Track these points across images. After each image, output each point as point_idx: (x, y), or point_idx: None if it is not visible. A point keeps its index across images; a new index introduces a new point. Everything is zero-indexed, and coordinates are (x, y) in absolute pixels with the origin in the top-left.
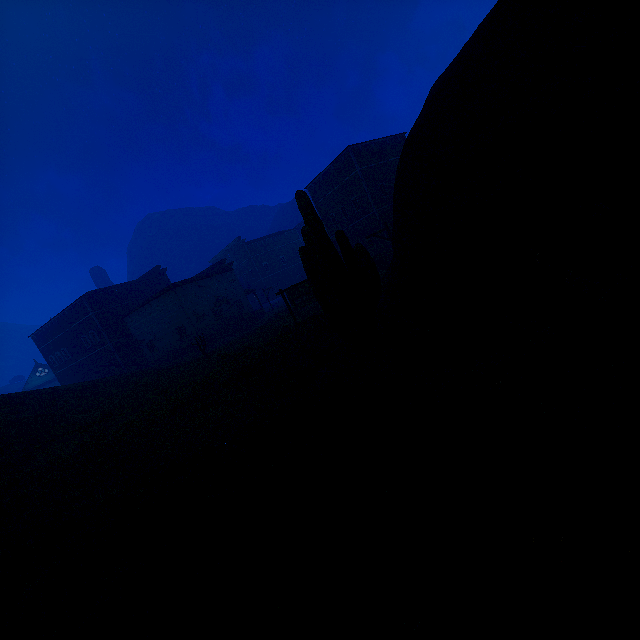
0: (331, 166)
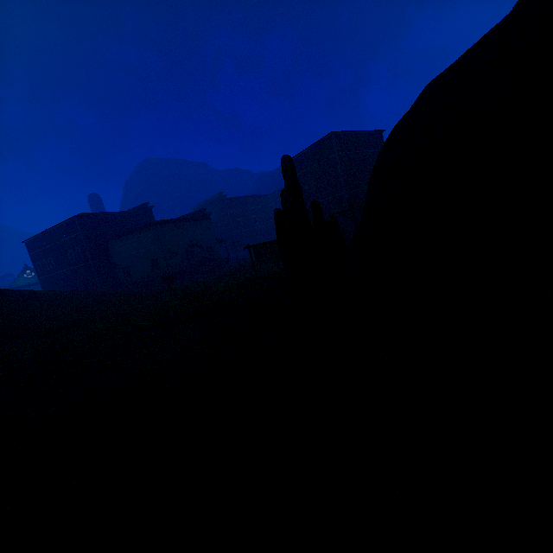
0: (313, 146)
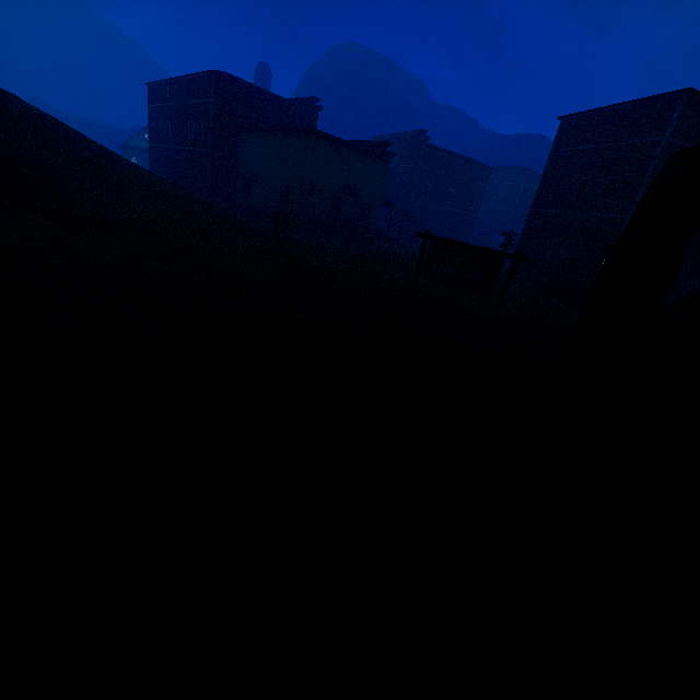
0: (628, 106)
